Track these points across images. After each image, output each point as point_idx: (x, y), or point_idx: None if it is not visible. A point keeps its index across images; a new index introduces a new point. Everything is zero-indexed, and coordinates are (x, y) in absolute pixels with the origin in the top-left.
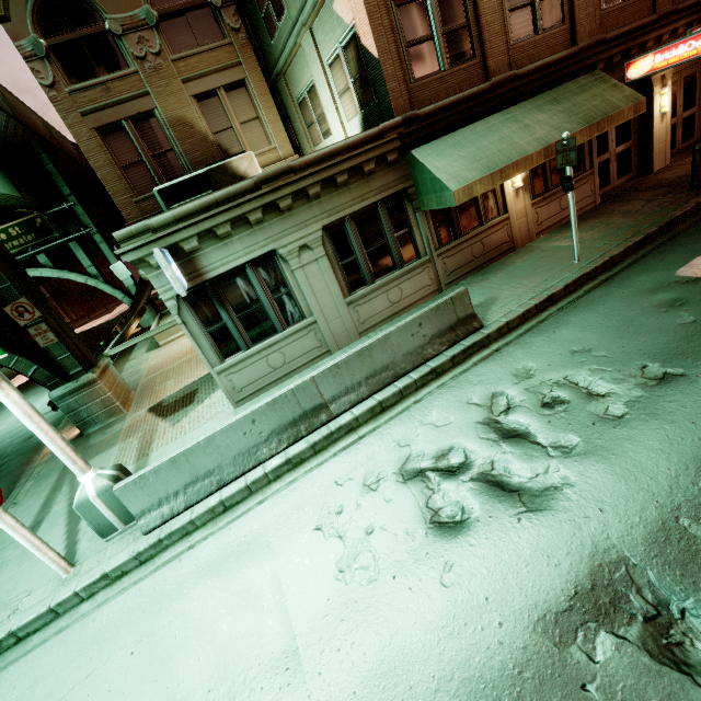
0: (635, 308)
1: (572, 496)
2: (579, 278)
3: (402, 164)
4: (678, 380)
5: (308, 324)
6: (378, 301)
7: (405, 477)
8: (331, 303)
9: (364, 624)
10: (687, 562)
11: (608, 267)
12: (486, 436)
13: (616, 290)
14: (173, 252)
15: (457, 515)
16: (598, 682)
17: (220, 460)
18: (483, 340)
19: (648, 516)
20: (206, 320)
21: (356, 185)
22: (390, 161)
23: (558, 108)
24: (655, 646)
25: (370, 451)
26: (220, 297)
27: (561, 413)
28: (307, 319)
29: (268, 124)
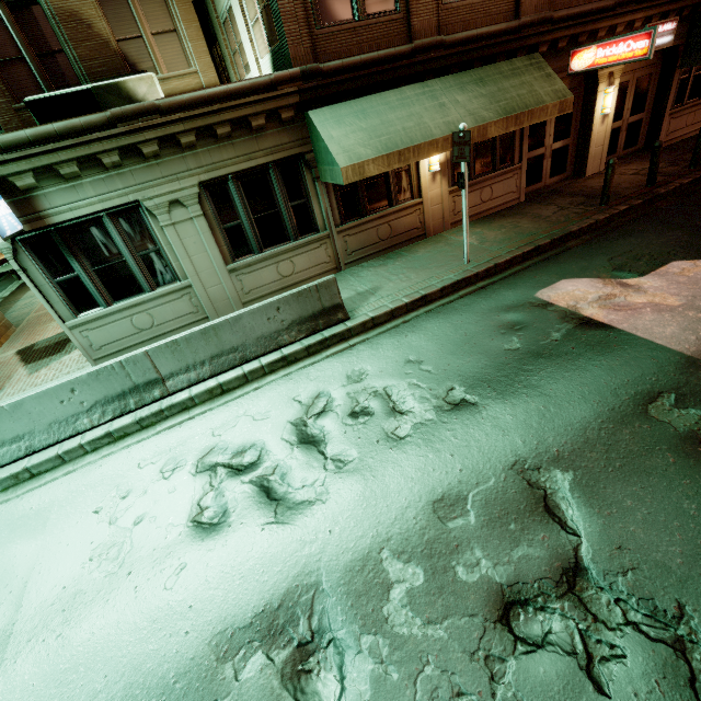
0: (483, 324)
1: (317, 513)
2: (459, 282)
3: (300, 125)
4: (468, 409)
5: (181, 288)
6: (266, 272)
7: (199, 469)
8: (209, 268)
9: (79, 617)
10: (362, 594)
11: (491, 274)
12: (288, 438)
13: (480, 302)
14: (2, 187)
15: (217, 517)
16: (228, 700)
17: (32, 426)
18: (344, 332)
19: (362, 544)
20: (53, 269)
21: (242, 141)
22: (285, 119)
23: (481, 91)
24: (290, 671)
25: (185, 436)
26: (71, 245)
27: (360, 425)
28: (181, 281)
29: (189, 41)
